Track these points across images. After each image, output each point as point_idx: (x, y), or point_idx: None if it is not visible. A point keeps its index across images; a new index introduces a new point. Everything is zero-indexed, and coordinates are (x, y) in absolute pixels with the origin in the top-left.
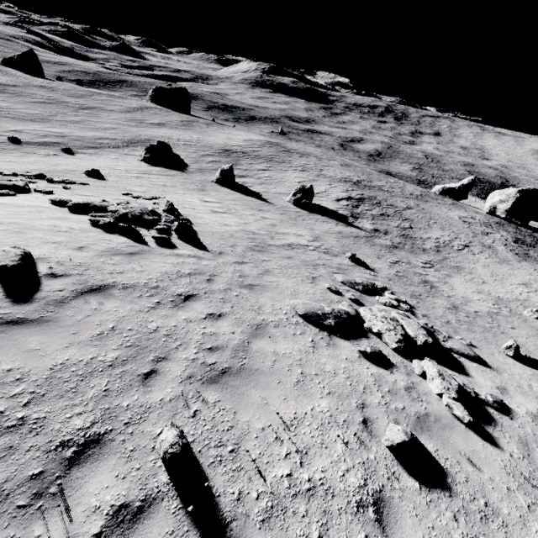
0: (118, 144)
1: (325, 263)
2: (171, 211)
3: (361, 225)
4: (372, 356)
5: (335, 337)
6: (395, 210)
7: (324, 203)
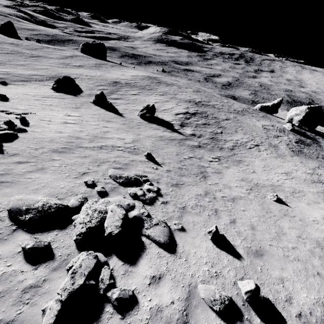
0: (43, 78)
1: (117, 160)
2: (10, 123)
3: (184, 131)
4: (28, 252)
5: (21, 231)
6: (216, 121)
7: (164, 116)
